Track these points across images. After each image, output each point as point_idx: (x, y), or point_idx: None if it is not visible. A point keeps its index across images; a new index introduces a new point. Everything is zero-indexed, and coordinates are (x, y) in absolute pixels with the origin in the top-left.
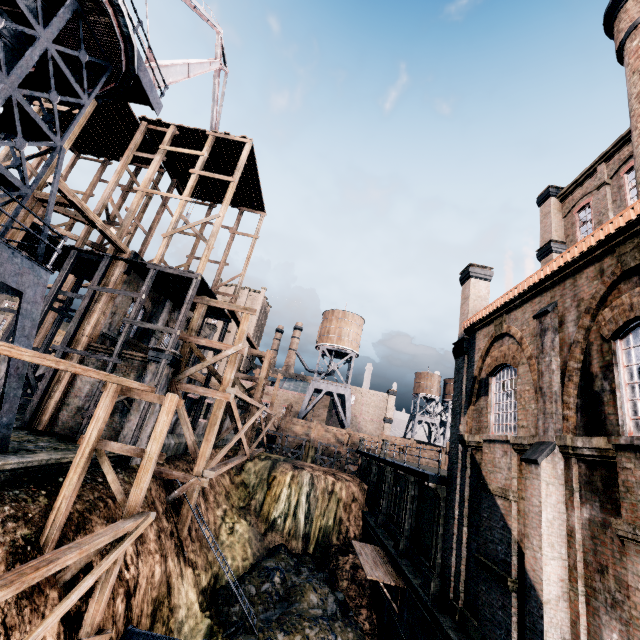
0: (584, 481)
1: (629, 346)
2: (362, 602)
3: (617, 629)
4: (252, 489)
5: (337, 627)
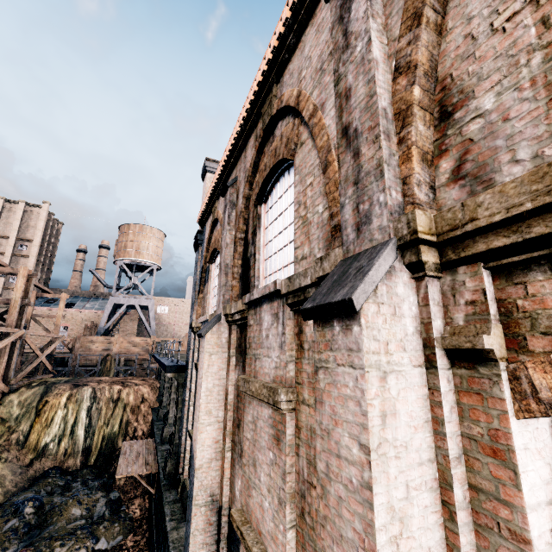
0: (238, 345)
1: (269, 208)
2: (137, 493)
3: (241, 476)
4: (14, 422)
5: (101, 529)
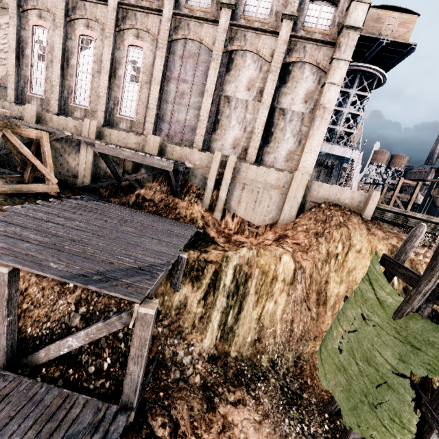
0: None
1: None
2: None
3: None
4: None
5: None
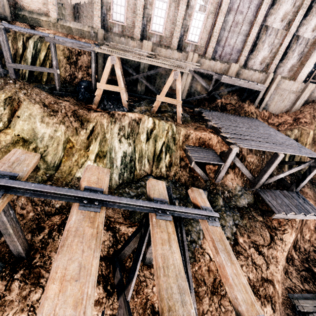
0: None
1: None
2: None
3: None
4: None
5: None
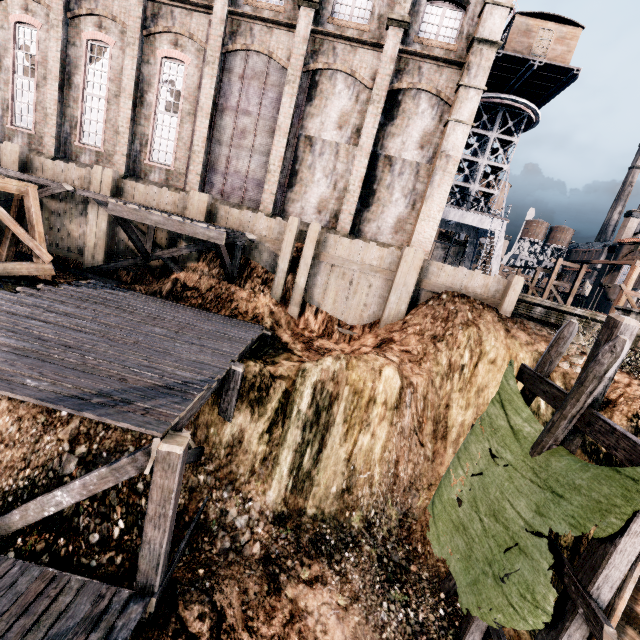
0: None
1: None
2: None
3: None
4: None
5: None
